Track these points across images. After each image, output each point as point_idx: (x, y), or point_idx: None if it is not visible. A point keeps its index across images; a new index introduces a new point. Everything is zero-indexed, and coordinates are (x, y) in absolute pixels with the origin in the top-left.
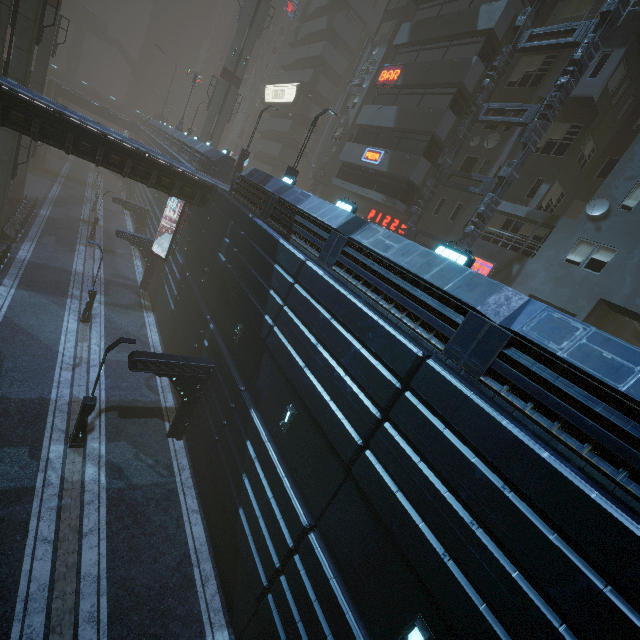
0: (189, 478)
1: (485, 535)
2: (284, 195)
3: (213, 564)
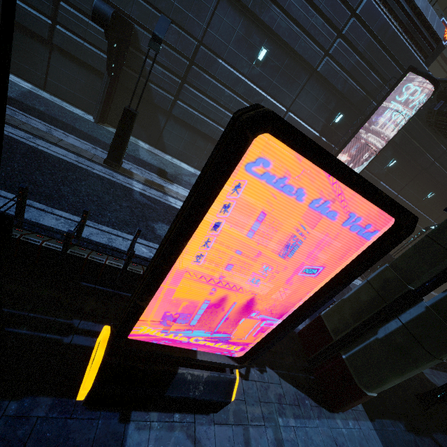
0: None
1: None
2: None
3: None
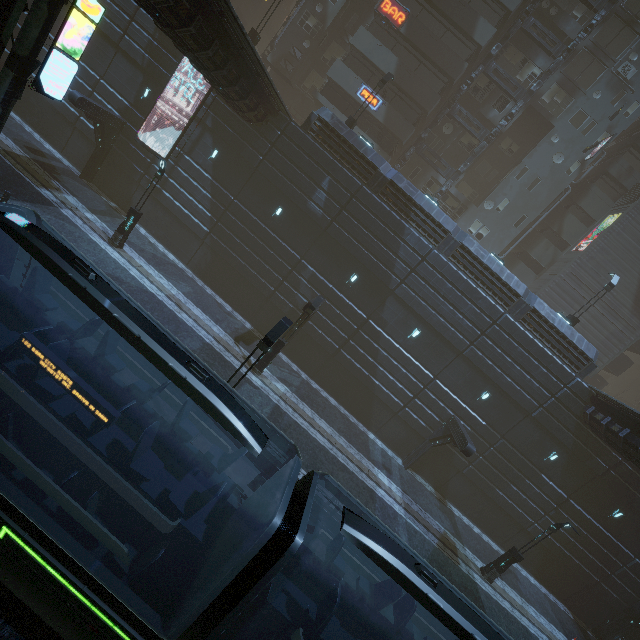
0: (305, 374)
1: (516, 365)
2: (395, 180)
3: (347, 411)
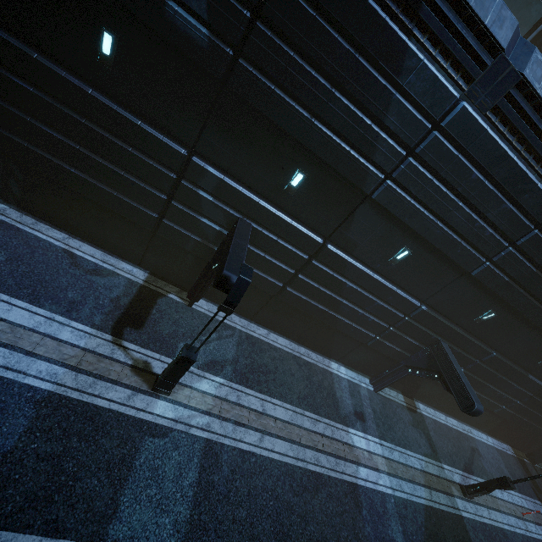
0: (240, 320)
1: None
2: None
3: (302, 347)
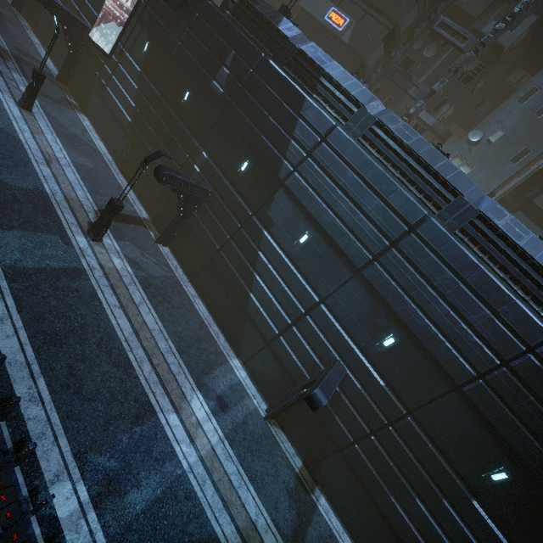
0: (183, 275)
1: (441, 300)
2: (305, 48)
3: (218, 327)
